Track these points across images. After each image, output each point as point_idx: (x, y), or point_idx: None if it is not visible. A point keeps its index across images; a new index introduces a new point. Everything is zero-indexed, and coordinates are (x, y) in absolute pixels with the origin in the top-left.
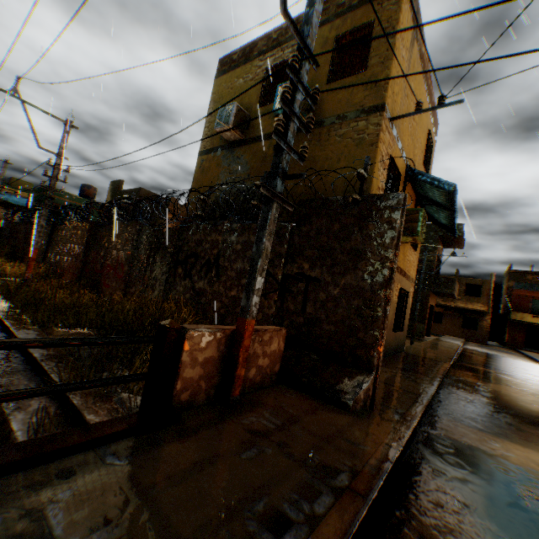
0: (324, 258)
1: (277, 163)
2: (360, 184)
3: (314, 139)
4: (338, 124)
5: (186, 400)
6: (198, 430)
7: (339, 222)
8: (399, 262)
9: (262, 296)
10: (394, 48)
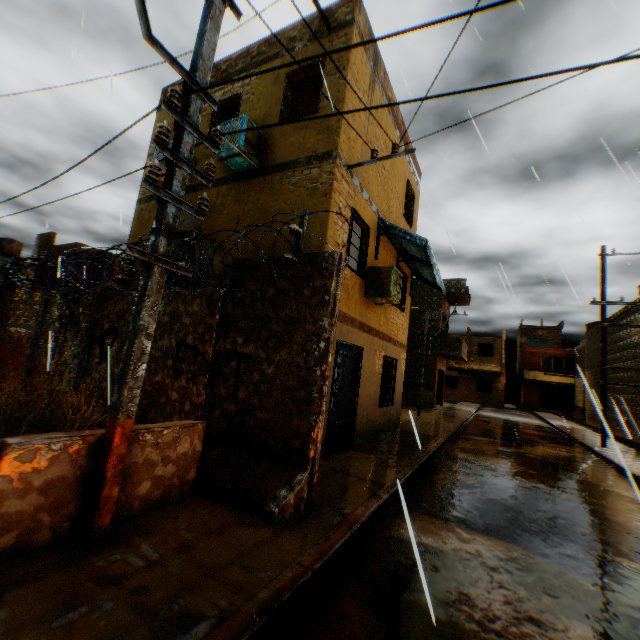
0: (259, 330)
1: (160, 218)
2: (296, 241)
3: (266, 187)
4: (290, 170)
5: (12, 544)
6: (6, 591)
7: (275, 286)
8: (380, 326)
9: (190, 381)
10: (345, 90)
